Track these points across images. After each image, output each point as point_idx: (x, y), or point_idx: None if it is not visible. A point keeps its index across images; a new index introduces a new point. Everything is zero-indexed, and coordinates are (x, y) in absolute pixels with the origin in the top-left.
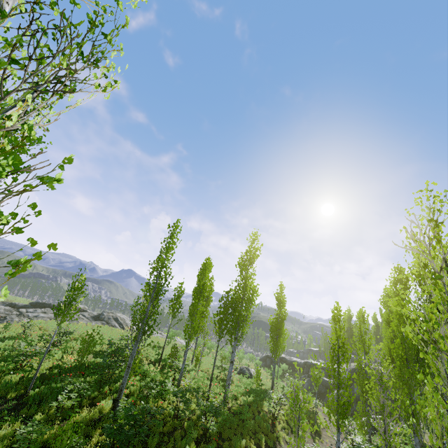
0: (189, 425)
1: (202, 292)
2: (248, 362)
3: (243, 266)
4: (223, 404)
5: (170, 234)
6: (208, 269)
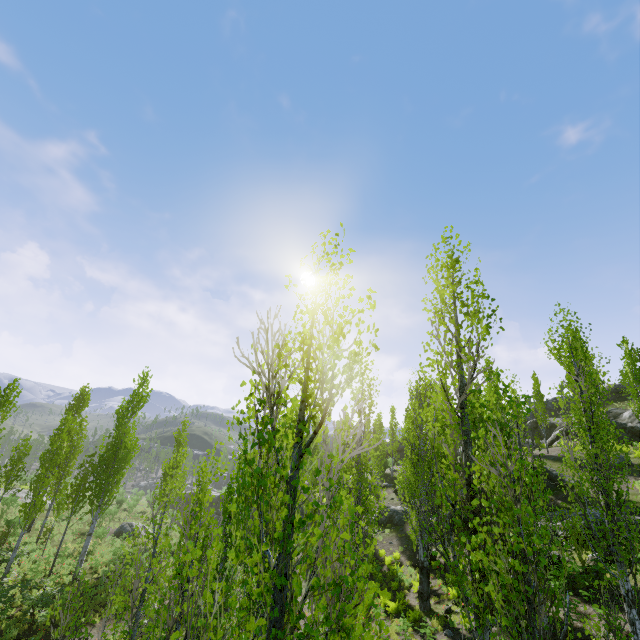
0: (9, 624)
1: (54, 459)
2: (147, 506)
3: (122, 418)
4: (60, 590)
5: (0, 401)
6: (82, 405)
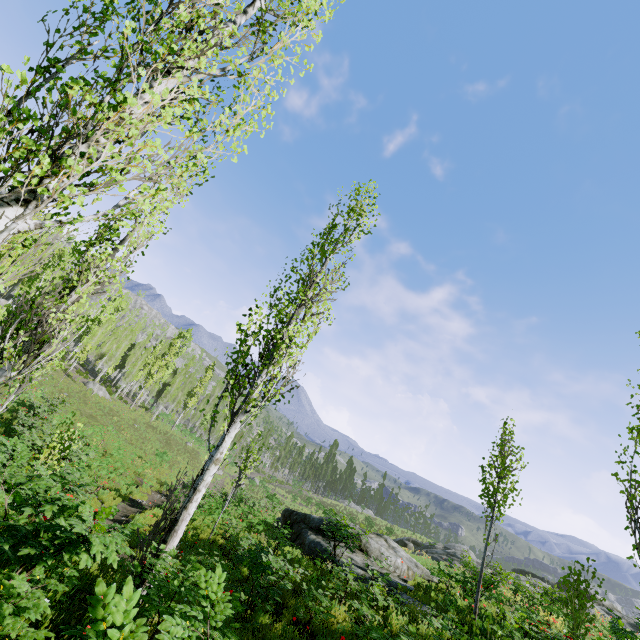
0: None
1: None
2: None
3: None
4: None
5: None
6: None
